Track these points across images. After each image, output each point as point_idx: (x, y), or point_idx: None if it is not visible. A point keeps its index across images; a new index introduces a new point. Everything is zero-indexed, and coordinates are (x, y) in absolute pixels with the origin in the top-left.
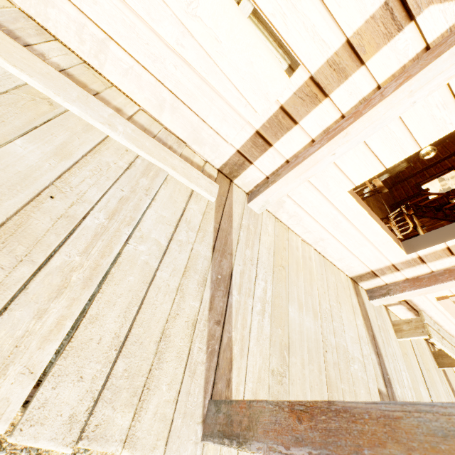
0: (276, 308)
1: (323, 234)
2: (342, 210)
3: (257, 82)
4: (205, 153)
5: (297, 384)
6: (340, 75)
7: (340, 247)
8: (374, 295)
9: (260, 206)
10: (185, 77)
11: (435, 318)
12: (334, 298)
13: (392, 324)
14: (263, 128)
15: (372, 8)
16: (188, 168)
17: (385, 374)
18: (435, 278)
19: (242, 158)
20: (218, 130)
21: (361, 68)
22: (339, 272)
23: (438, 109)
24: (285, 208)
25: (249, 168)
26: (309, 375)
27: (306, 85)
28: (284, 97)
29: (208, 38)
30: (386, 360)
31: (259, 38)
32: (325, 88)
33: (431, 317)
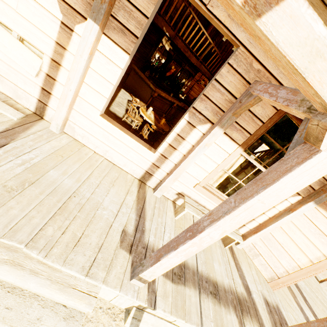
0: (37, 167)
1: (105, 147)
2: (104, 128)
3: (28, 62)
4: (24, 104)
5: (26, 198)
6: (61, 56)
7: (118, 155)
8: (155, 189)
9: (56, 128)
10: (1, 65)
11: (207, 206)
12: (109, 181)
13: (175, 210)
14: (44, 85)
15: (57, 29)
16: (3, 104)
17: (141, 226)
18: (176, 167)
19: (42, 104)
20: (25, 89)
21: (67, 52)
22: (127, 174)
23: (107, 65)
24: (77, 132)
25: (48, 109)
26: (45, 200)
27: (51, 62)
28: (45, 69)
29: (1, 46)
30: (149, 221)
31: (22, 44)
32: (59, 62)
33: (205, 206)
